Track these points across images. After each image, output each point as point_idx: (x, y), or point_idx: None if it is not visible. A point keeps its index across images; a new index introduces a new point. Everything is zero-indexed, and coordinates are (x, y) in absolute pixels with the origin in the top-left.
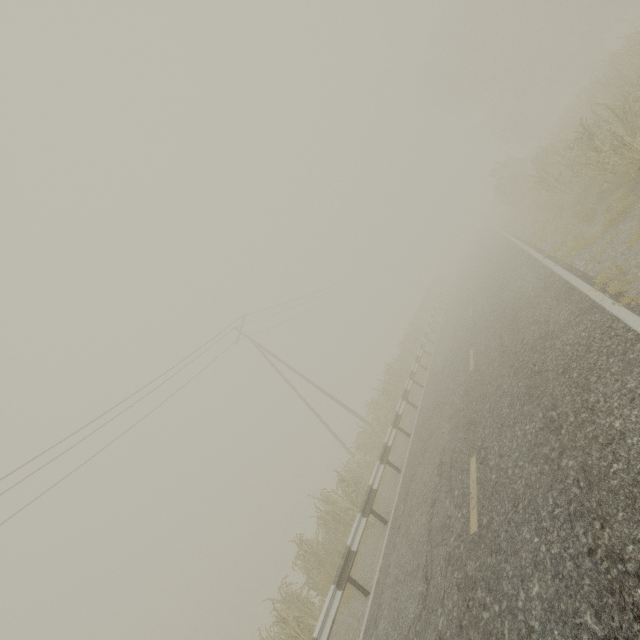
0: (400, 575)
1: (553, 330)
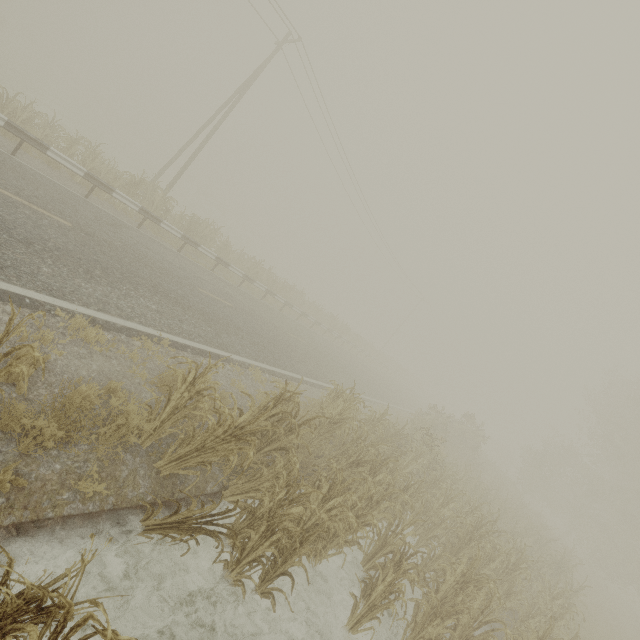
0: None
1: None
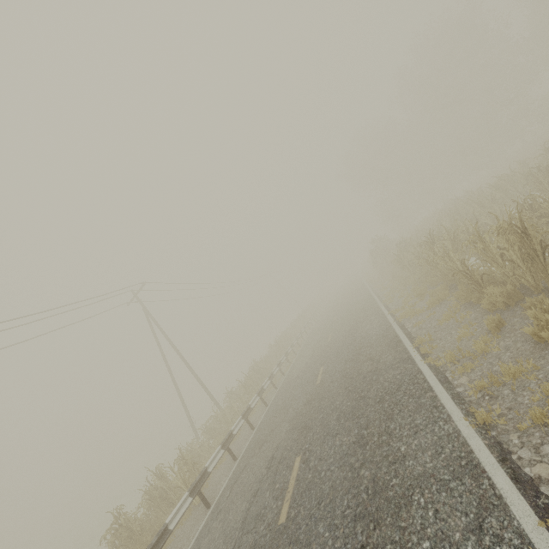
0: None
1: (381, 368)
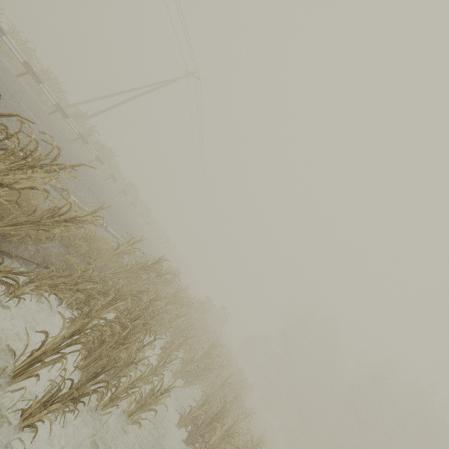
0: None
1: None
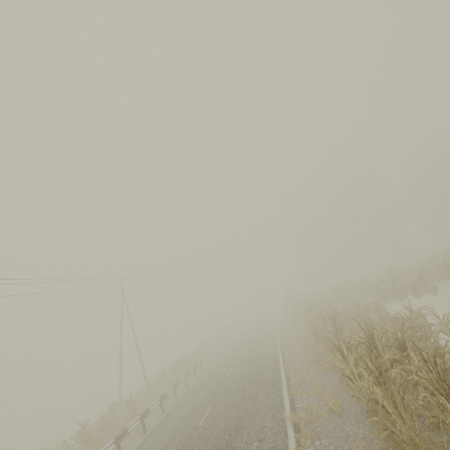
0: (152, 444)
1: (264, 371)
